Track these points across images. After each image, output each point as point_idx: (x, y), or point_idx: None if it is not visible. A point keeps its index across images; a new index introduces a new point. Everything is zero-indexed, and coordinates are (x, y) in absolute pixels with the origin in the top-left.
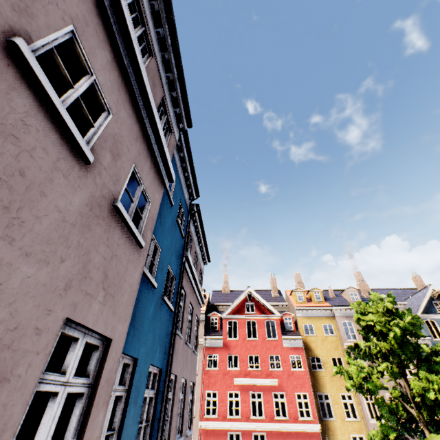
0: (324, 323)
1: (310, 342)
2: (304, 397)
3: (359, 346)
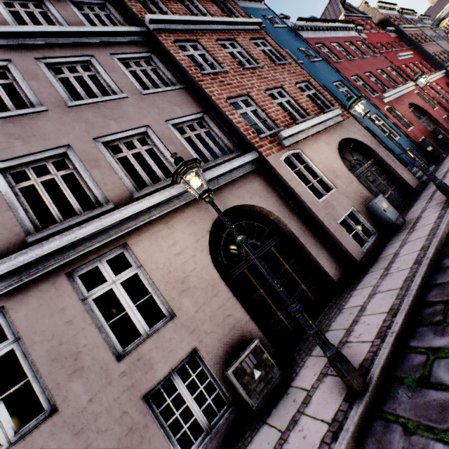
0: None
1: None
2: None
3: None
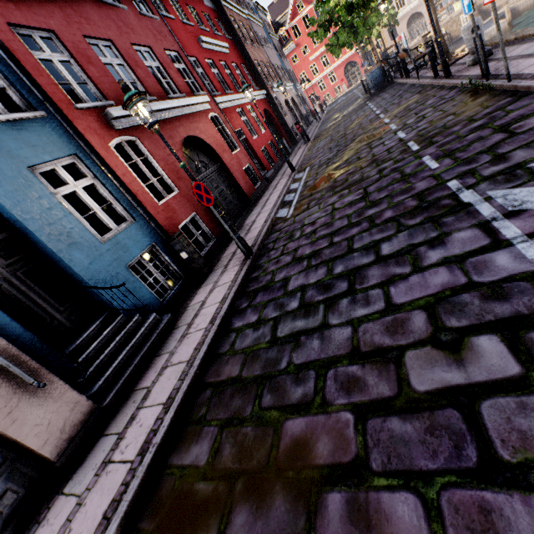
0: None
1: None
2: None
3: None
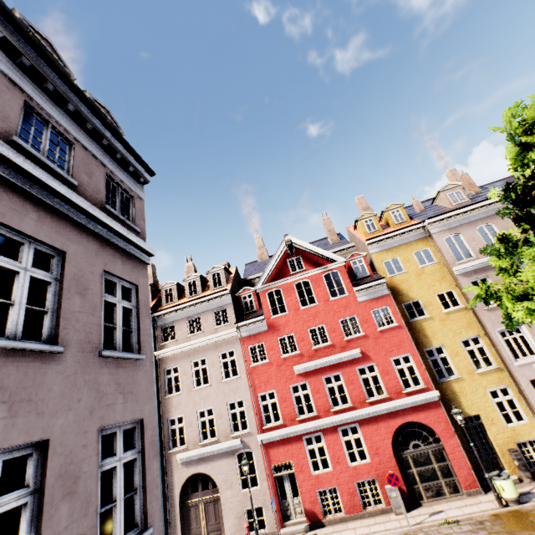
0: (415, 250)
1: (399, 283)
2: (404, 360)
3: (508, 238)
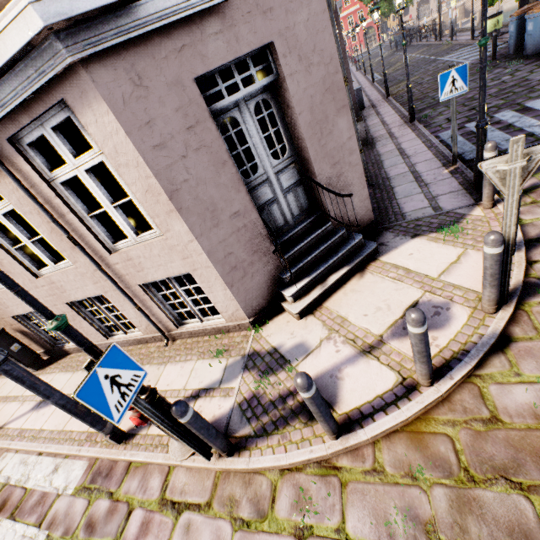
0: None
1: None
2: None
3: None
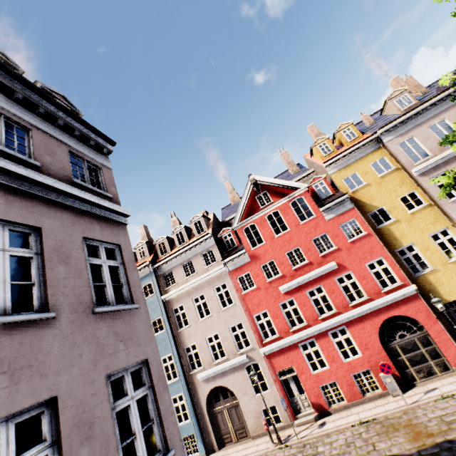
0: (372, 162)
1: (361, 195)
2: (378, 263)
3: None
